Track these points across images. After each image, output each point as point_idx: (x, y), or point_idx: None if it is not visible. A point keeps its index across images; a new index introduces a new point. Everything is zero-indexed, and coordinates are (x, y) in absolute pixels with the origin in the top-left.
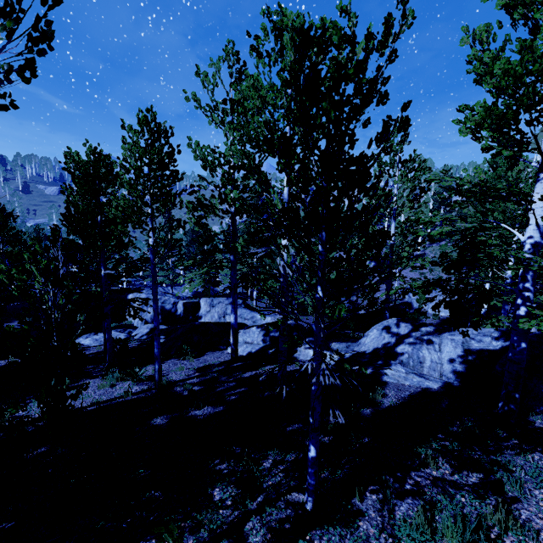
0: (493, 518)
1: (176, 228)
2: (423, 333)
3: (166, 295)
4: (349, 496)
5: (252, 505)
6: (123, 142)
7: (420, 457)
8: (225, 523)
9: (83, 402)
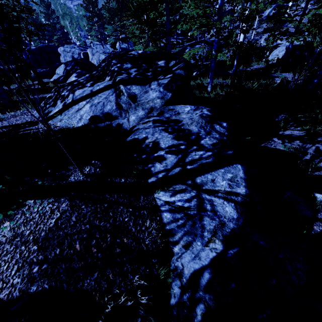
0: None
1: None
2: None
3: (75, 48)
4: None
5: None
6: None
7: None
8: None
9: None
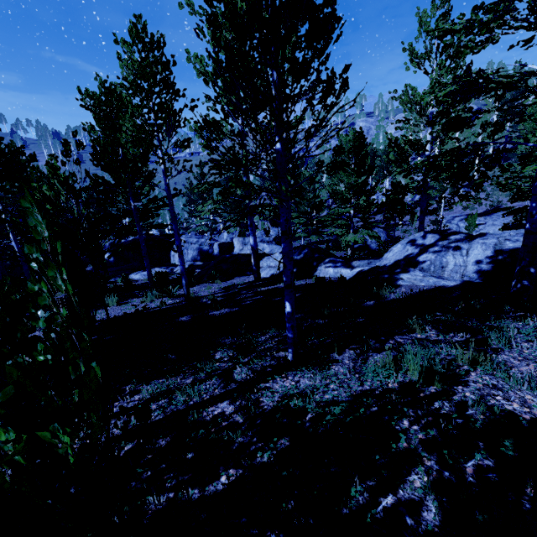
0: (463, 359)
1: (182, 146)
2: (451, 241)
3: (203, 238)
4: (329, 351)
5: (244, 359)
6: (118, 58)
7: (409, 327)
8: (219, 369)
9: (128, 311)
